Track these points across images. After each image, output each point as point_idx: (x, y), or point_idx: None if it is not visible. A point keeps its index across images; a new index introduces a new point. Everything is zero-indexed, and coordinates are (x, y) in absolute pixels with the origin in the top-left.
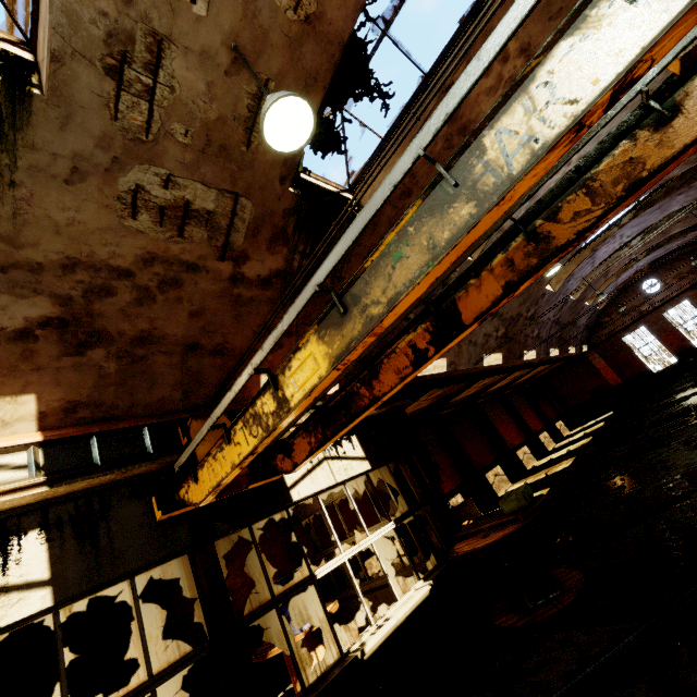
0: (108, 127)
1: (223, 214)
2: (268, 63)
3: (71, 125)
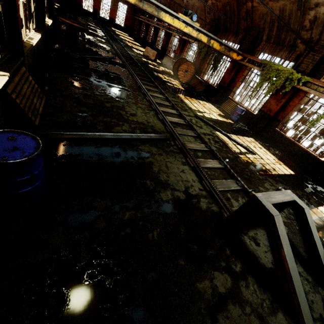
0: None
1: None
2: None
3: None
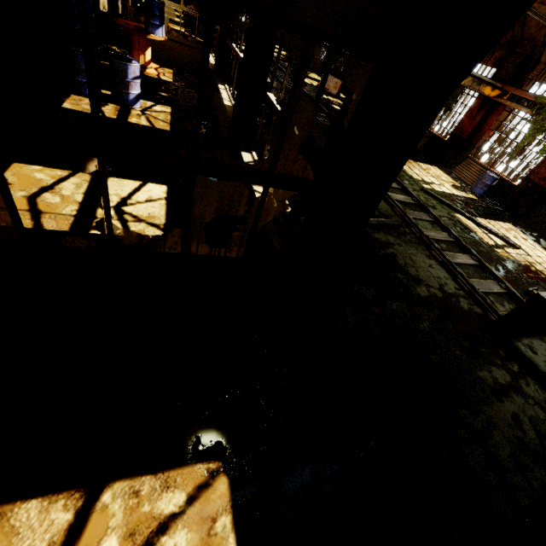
0: None
1: None
2: None
3: None
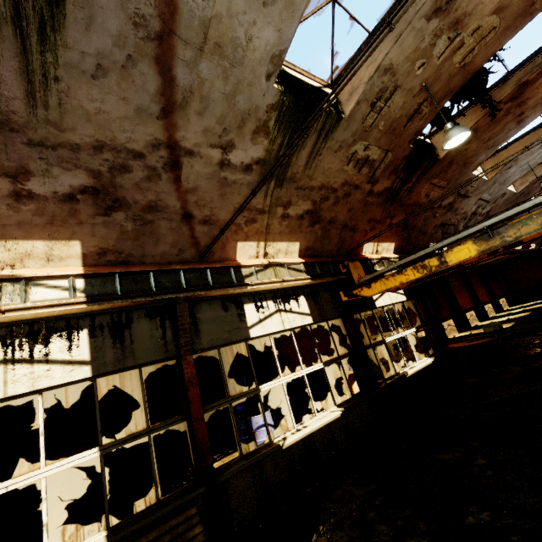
0: (358, 127)
1: (378, 160)
2: (434, 88)
3: (347, 128)
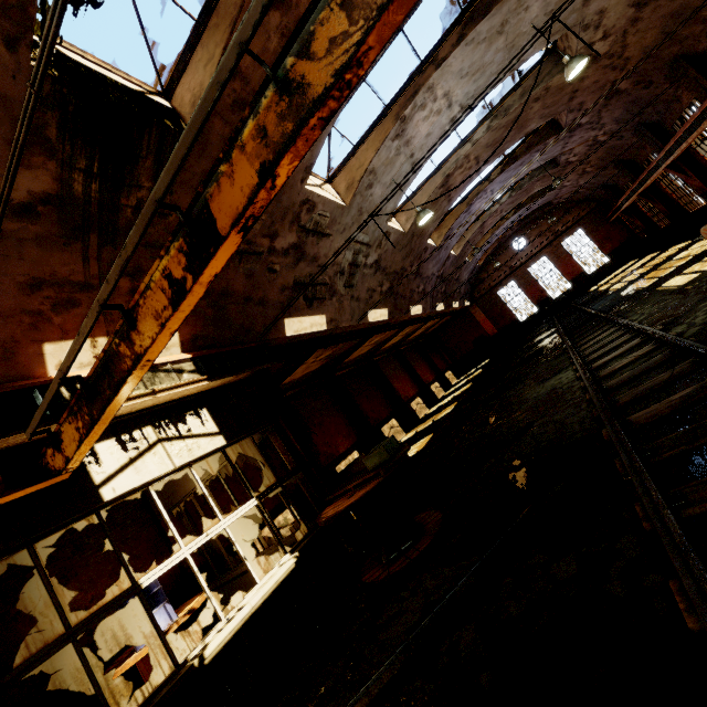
0: None
1: None
2: None
3: None
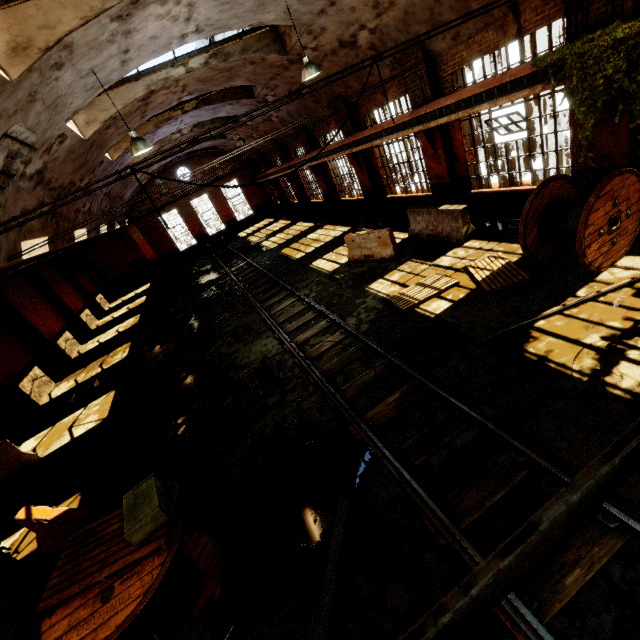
0: None
1: None
2: None
3: None
